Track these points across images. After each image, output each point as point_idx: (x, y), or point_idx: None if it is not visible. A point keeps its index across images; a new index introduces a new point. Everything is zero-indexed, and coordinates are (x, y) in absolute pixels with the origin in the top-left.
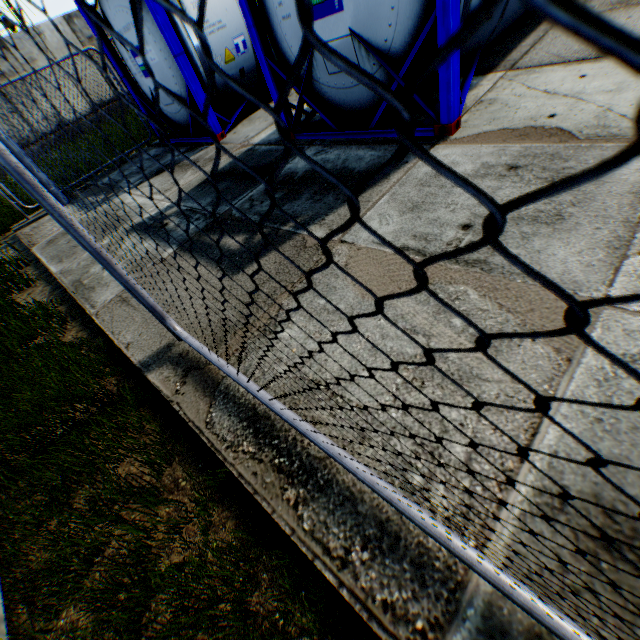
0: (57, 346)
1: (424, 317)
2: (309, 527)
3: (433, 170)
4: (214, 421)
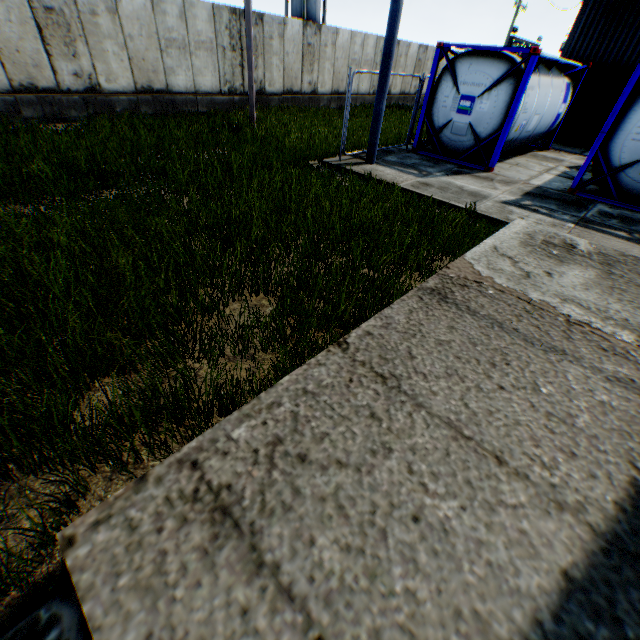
0: None
1: None
2: None
3: None
4: None
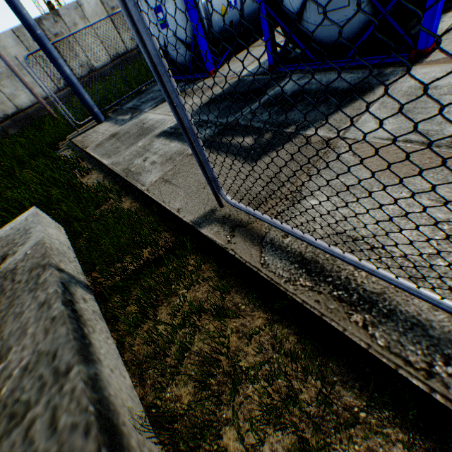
0: (120, 211)
1: (446, 191)
2: (383, 344)
3: (415, 84)
4: (268, 263)
